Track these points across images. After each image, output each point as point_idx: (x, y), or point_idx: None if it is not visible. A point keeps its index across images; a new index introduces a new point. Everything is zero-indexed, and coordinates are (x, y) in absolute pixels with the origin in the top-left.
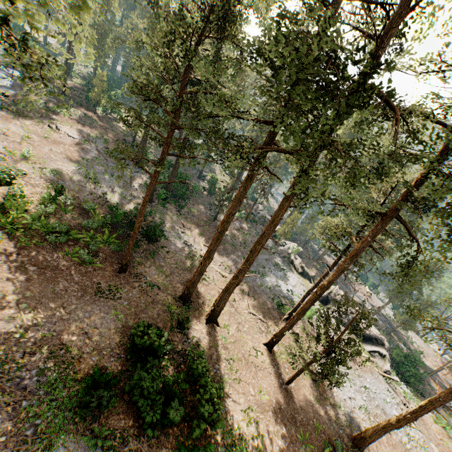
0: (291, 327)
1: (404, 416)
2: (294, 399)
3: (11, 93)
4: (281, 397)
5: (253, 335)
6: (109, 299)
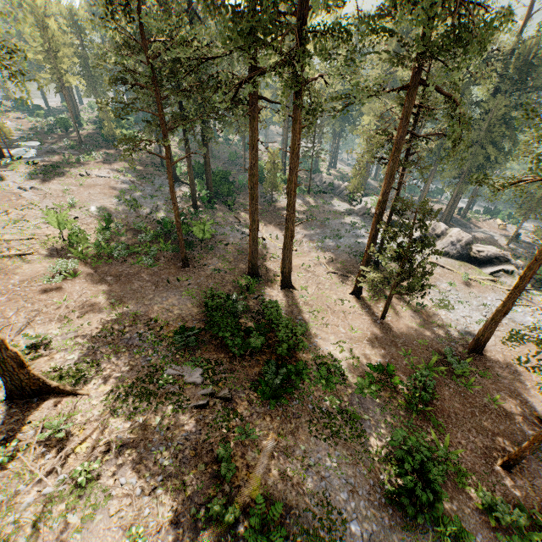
0: (367, 263)
1: (507, 297)
2: (392, 329)
3: (39, 161)
4: (376, 330)
5: (336, 290)
6: (180, 287)
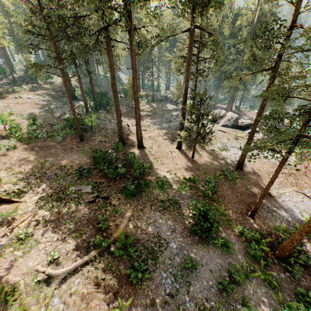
0: (182, 129)
1: (249, 136)
2: (197, 162)
3: None
4: (189, 164)
5: (168, 147)
6: (79, 150)
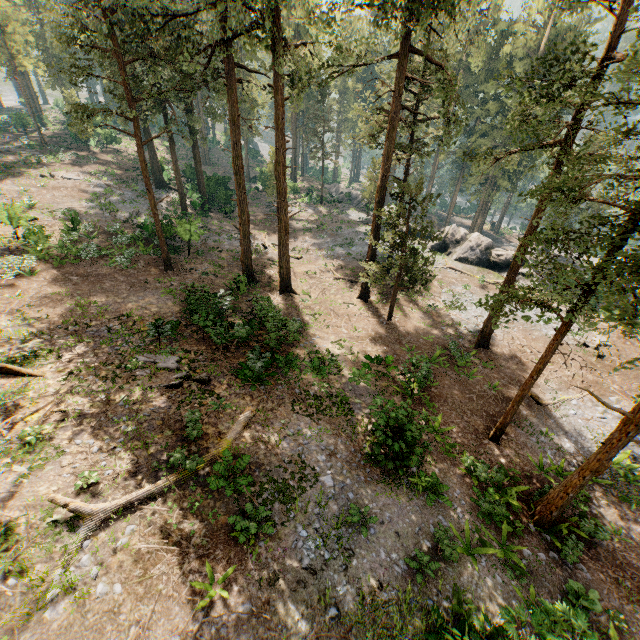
0: (371, 260)
1: (505, 280)
2: (398, 328)
3: None
4: (382, 330)
5: (342, 295)
6: (160, 288)
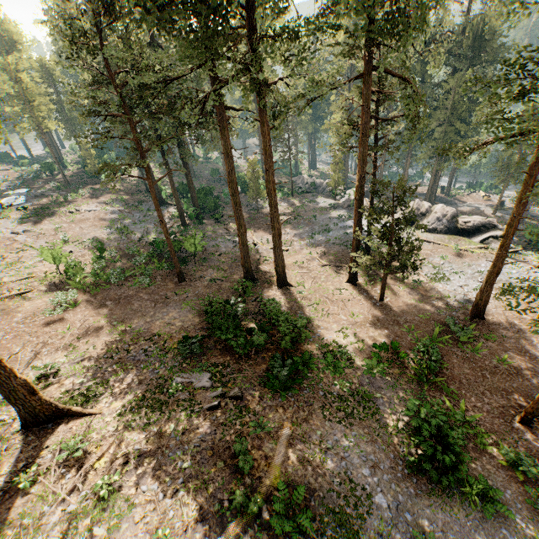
0: (357, 249)
1: (496, 257)
2: (392, 308)
3: (29, 206)
4: (377, 312)
5: (332, 281)
6: (179, 301)
